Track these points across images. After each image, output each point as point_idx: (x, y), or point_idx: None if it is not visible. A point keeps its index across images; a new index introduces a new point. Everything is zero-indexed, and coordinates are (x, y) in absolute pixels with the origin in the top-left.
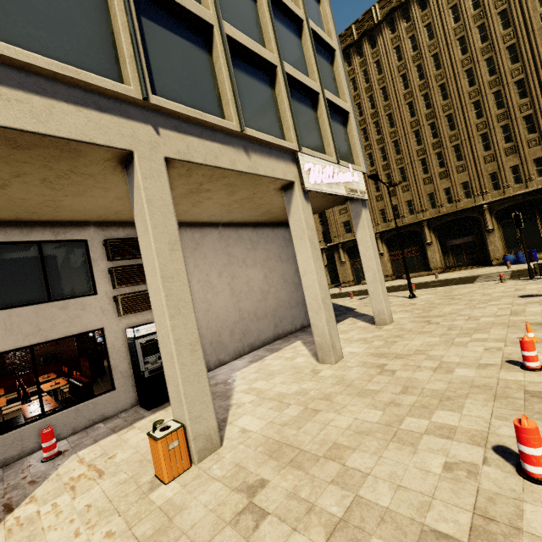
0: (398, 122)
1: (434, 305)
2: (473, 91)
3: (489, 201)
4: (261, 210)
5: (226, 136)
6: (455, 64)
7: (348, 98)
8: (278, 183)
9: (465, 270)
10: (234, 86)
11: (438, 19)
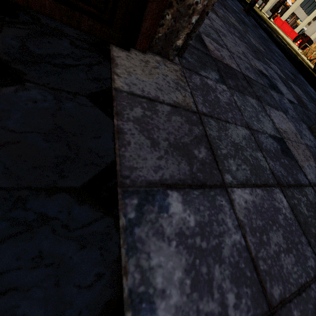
0: None
1: None
2: None
3: None
4: None
5: None
6: None
7: None
8: None
9: None
10: None
11: None
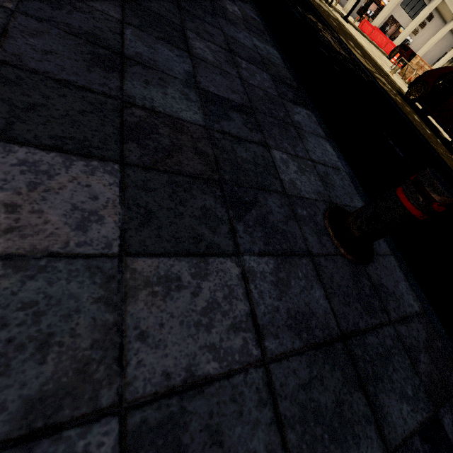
0: None
1: None
2: None
3: None
4: None
5: None
6: None
7: None
8: None
9: None
10: None
11: None
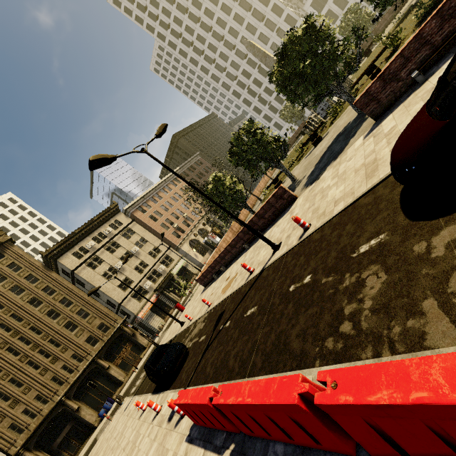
0: None
1: None
2: (2, 344)
3: (64, 393)
4: None
5: None
6: None
7: None
8: None
9: (83, 449)
10: None
11: None
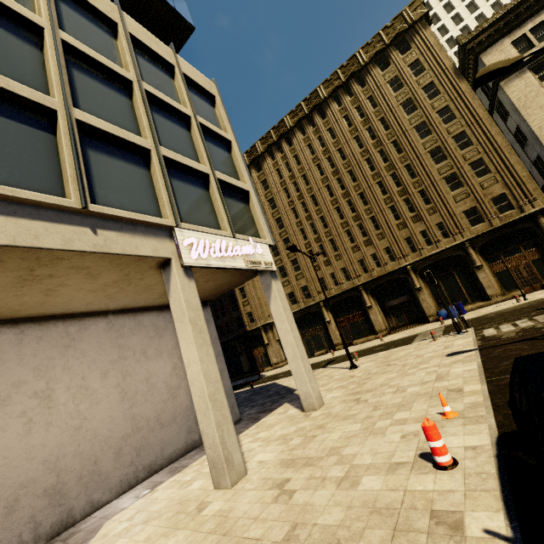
0: (321, 201)
1: (370, 375)
2: (375, 175)
3: (411, 263)
4: (155, 292)
5: (61, 214)
6: (356, 156)
7: (247, 179)
8: (149, 261)
9: (407, 329)
10: (76, 164)
11: (336, 124)
